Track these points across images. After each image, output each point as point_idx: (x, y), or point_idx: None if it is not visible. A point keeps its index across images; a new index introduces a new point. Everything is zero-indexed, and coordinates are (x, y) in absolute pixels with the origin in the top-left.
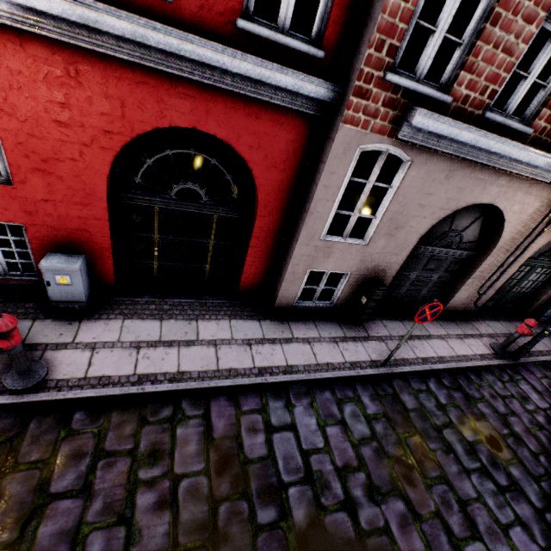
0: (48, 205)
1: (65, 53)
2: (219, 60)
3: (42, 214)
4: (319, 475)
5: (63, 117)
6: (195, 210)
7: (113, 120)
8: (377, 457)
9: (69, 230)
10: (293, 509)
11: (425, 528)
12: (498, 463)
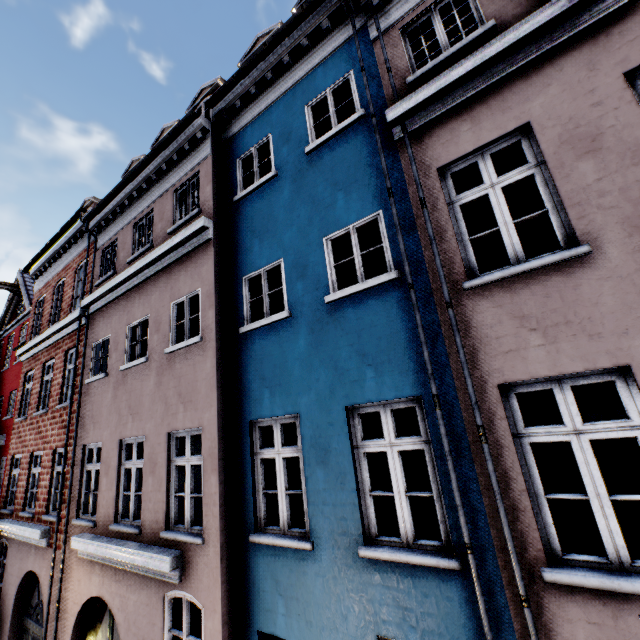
0: None
1: None
2: None
3: None
4: None
5: None
6: None
7: None
8: None
9: None
10: None
11: None
12: None
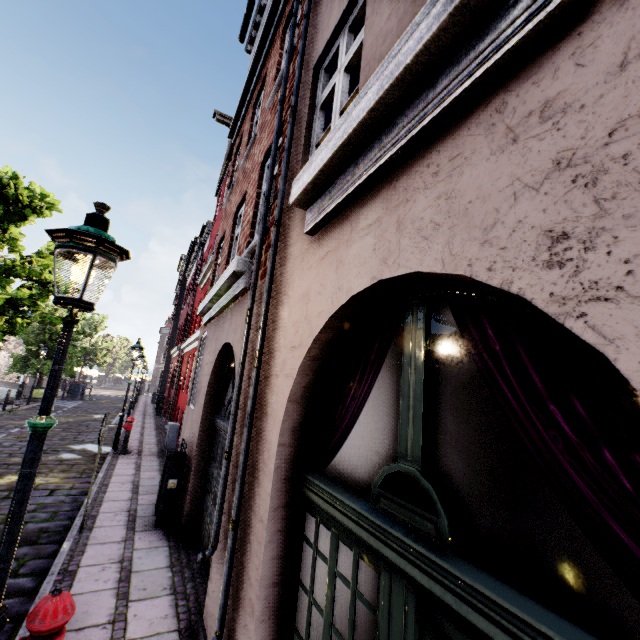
0: None
1: None
2: None
3: None
4: (4, 500)
5: None
6: None
7: None
8: None
9: None
10: None
11: None
12: None
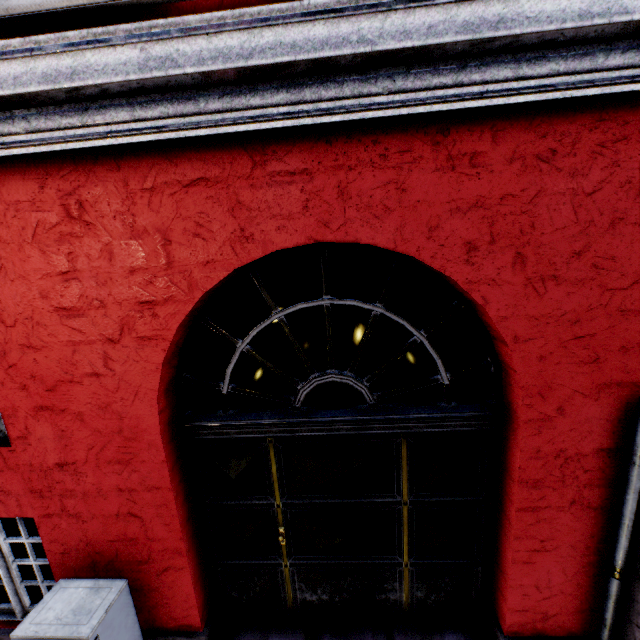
0: (66, 472)
1: (60, 179)
2: (348, 37)
3: (59, 492)
4: None
5: (69, 298)
6: (351, 430)
7: (152, 276)
8: None
9: (105, 517)
10: None
11: None
12: None
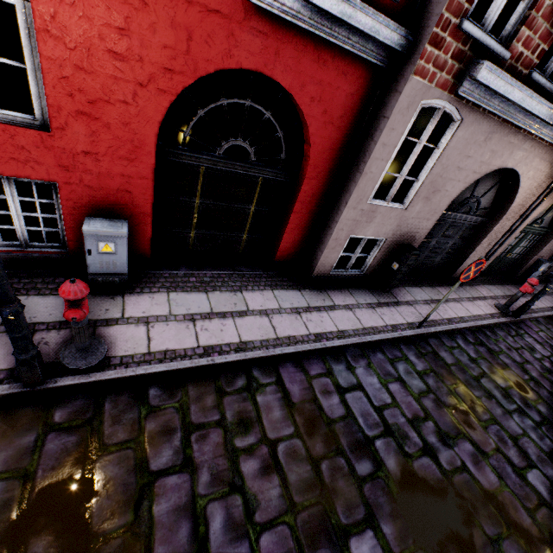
0: (88, 159)
1: None
2: None
3: (80, 170)
4: (396, 427)
5: (119, 47)
6: (242, 171)
7: (176, 55)
8: (437, 407)
9: (108, 190)
10: (384, 459)
11: (493, 462)
12: (529, 403)
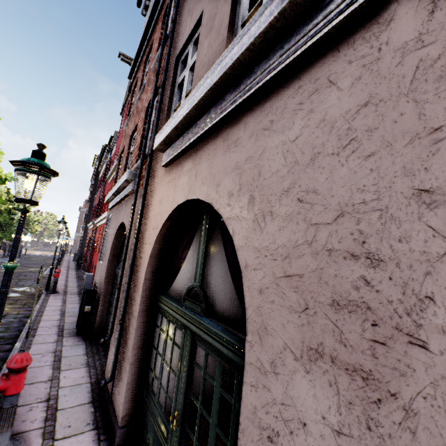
0: None
1: None
2: None
3: None
4: None
5: None
6: None
7: None
8: None
9: None
10: None
11: None
12: None
